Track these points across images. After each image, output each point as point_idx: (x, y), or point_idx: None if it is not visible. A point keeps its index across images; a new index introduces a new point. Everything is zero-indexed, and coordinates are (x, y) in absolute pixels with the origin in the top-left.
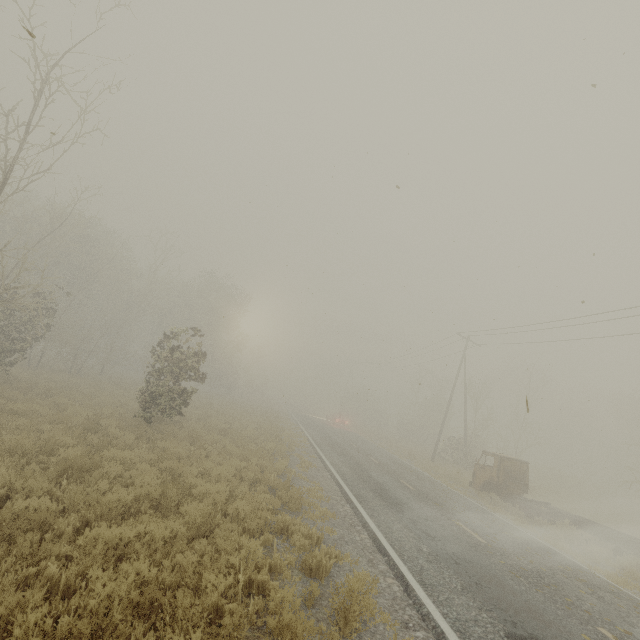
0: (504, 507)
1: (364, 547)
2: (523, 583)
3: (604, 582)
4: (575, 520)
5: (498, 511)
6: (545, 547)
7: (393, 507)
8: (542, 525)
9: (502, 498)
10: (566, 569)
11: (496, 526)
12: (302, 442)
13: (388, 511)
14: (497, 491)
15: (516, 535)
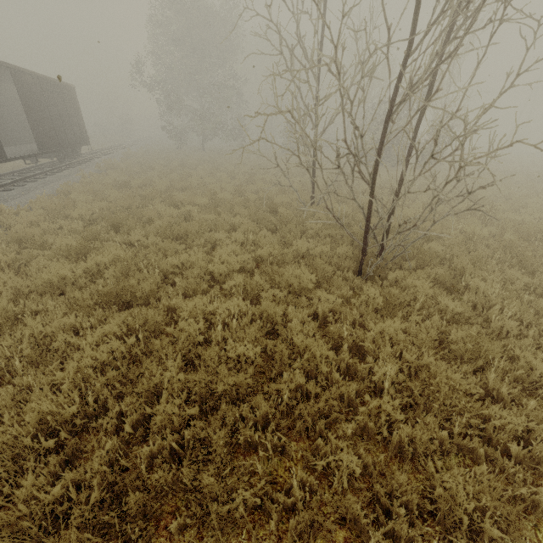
0: None
1: None
2: None
3: None
4: None
5: None
6: None
7: None
8: None
9: None
10: None
11: None
12: None
13: None
14: None
15: None
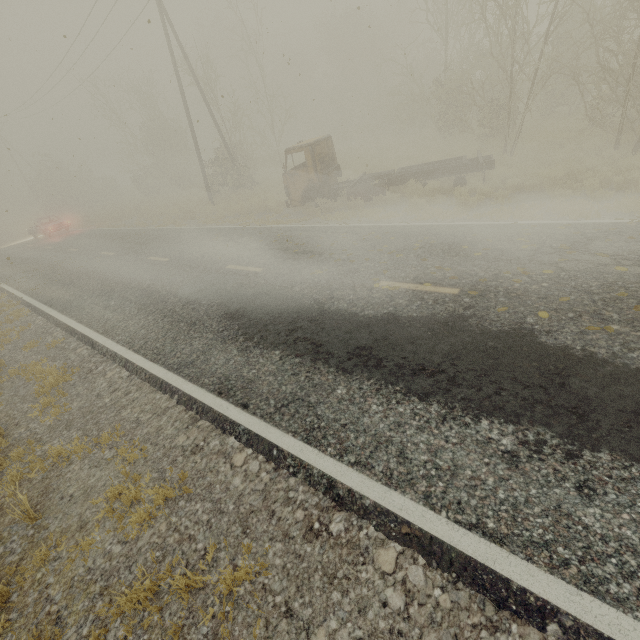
0: (337, 208)
1: (456, 639)
2: (638, 338)
3: (548, 228)
4: (410, 175)
5: (344, 217)
6: (452, 229)
7: (299, 351)
8: (387, 202)
9: (327, 198)
10: (530, 245)
11: (394, 244)
12: (14, 319)
13: (309, 375)
14: (320, 194)
15: (421, 238)
